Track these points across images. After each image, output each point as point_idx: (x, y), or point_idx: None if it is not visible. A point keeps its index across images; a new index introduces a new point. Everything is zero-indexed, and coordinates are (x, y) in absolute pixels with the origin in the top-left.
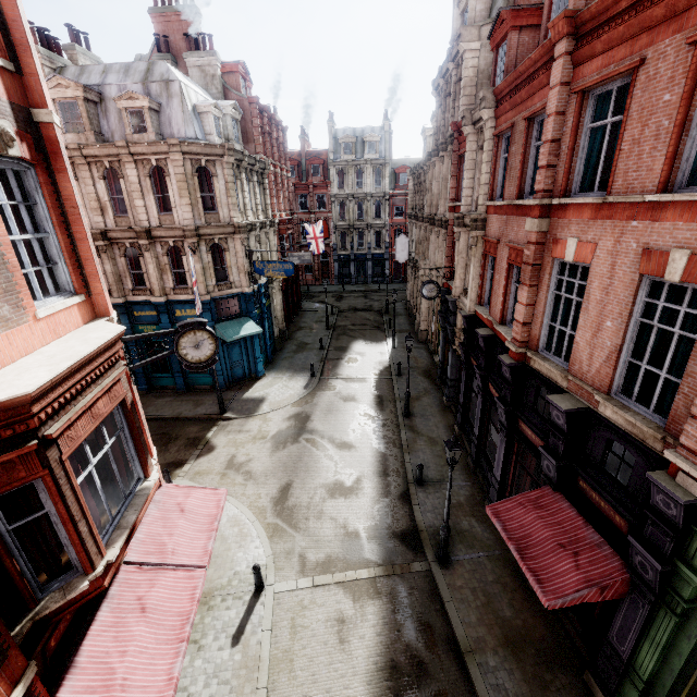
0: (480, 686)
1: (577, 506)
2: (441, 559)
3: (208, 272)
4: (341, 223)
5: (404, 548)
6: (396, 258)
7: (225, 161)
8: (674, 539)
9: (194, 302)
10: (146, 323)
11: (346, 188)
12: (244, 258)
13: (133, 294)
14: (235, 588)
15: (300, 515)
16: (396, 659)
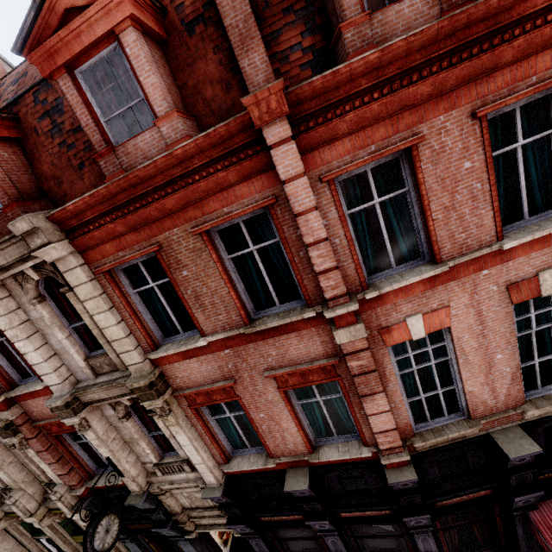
0: None
1: None
2: None
3: None
4: None
5: None
6: None
7: None
8: None
9: None
10: None
11: None
12: None
13: None
14: None
15: None
16: None
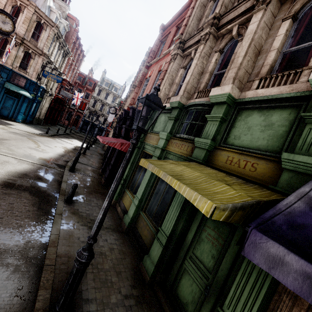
0: (64, 186)
1: None
2: (71, 168)
3: (17, 59)
4: (92, 108)
5: (56, 165)
6: (108, 119)
7: (53, 29)
8: (143, 121)
9: (1, 65)
10: None
11: (100, 97)
12: (40, 67)
13: None
14: None
15: (7, 144)
16: (28, 174)
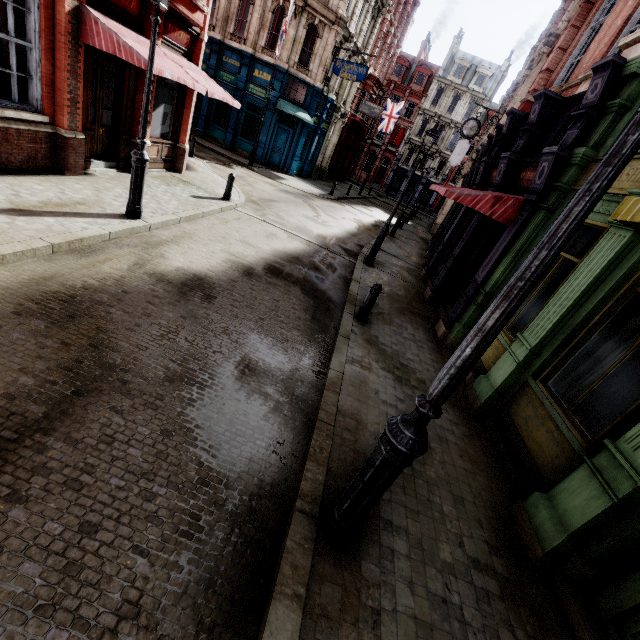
0: (354, 288)
1: None
2: (368, 258)
3: (296, 47)
4: (416, 139)
5: (343, 251)
6: (450, 159)
7: None
8: (584, 122)
9: (273, 67)
10: (228, 72)
11: (437, 108)
12: (330, 53)
13: (230, 39)
14: (209, 191)
15: (275, 208)
16: (301, 258)
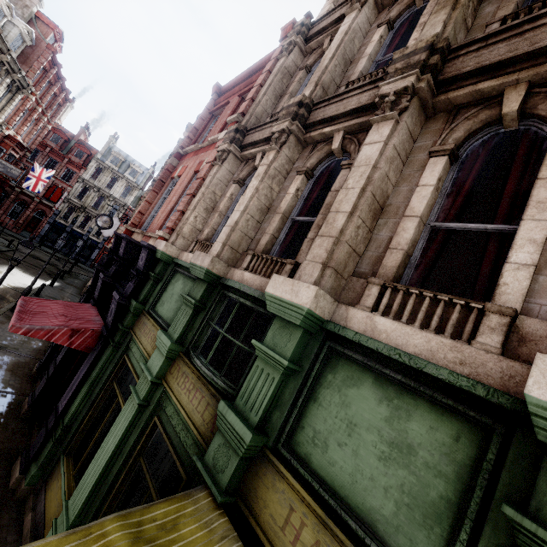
0: None
1: (103, 318)
2: None
3: None
4: (76, 200)
5: None
6: (103, 230)
7: None
8: (137, 281)
9: None
10: None
11: (97, 182)
12: None
13: None
14: None
15: None
16: None
